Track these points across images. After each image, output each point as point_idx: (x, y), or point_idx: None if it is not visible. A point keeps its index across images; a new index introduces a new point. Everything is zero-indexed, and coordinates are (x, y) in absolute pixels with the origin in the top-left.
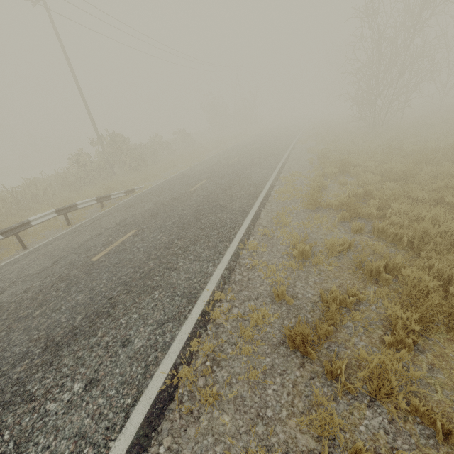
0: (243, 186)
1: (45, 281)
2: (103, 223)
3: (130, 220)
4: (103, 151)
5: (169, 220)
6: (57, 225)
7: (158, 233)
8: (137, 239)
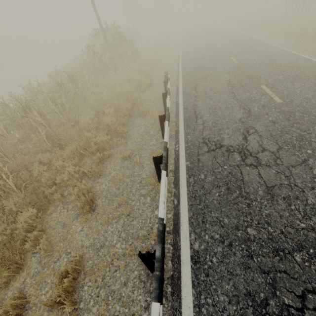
0: (280, 56)
1: (275, 116)
2: (210, 88)
3: (235, 83)
4: (106, 43)
5: (277, 77)
6: (155, 98)
7: (290, 83)
8: (282, 88)
